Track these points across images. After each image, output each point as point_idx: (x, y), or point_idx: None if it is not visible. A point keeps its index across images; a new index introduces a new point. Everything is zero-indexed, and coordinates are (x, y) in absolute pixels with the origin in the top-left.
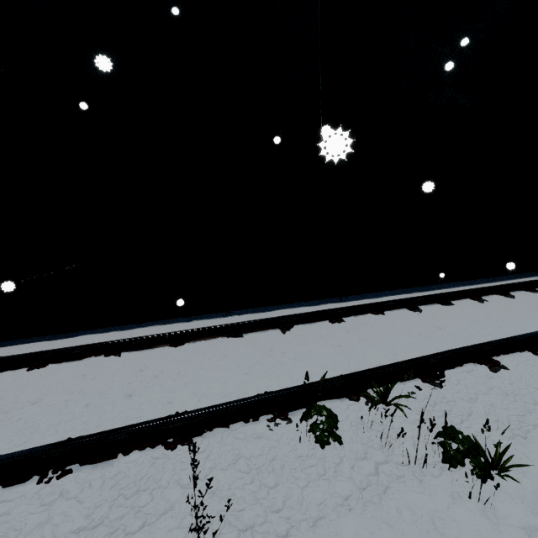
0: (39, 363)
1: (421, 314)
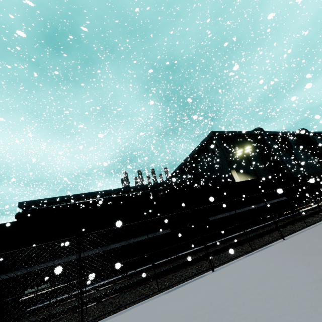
0: None
1: None
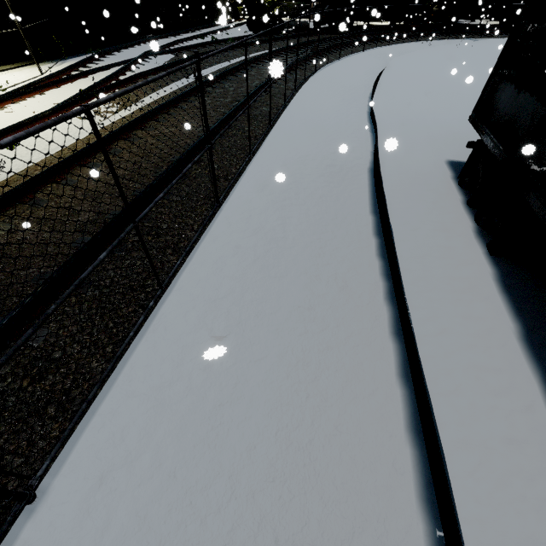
0: (149, 41)
1: (193, 33)
